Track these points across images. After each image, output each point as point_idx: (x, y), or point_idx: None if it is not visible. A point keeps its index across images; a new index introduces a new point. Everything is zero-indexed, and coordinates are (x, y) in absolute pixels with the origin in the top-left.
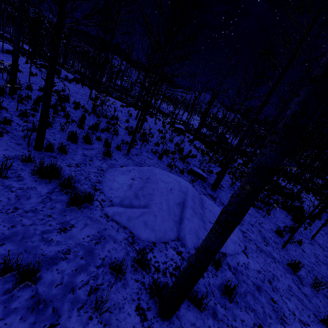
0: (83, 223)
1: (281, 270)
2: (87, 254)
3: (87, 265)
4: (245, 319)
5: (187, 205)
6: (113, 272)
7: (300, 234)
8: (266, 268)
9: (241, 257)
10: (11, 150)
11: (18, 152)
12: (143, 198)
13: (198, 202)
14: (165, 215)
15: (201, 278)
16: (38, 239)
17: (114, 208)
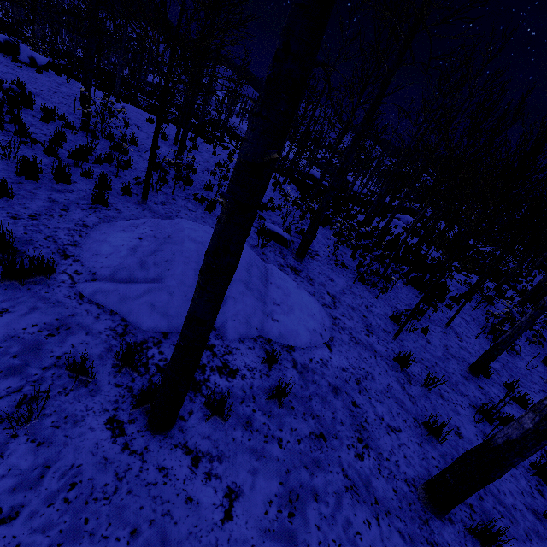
0: (28, 307)
1: (382, 366)
2: (27, 351)
3: (24, 366)
4: (298, 427)
5: (236, 278)
6: (74, 375)
7: (431, 321)
8: (359, 364)
9: (320, 351)
10: None
11: None
12: (153, 268)
13: (258, 274)
14: (191, 293)
15: (239, 379)
16: None
17: (95, 284)
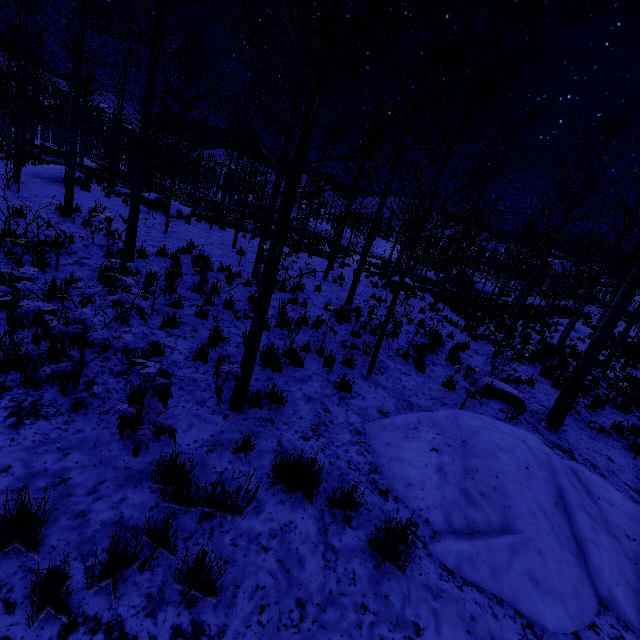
0: (428, 612)
1: None
2: None
3: None
4: None
5: (573, 503)
6: None
7: None
8: None
9: None
10: (199, 425)
11: (212, 427)
12: (486, 503)
13: (579, 486)
14: (554, 544)
15: None
16: None
17: (450, 546)
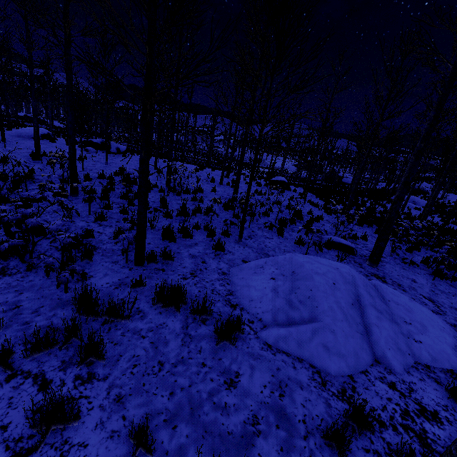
0: (247, 366)
1: None
2: (280, 418)
3: (290, 438)
4: None
5: (366, 303)
6: (328, 443)
7: None
8: None
9: None
10: (111, 274)
11: (120, 275)
12: (302, 306)
13: (375, 294)
14: (345, 327)
15: (447, 424)
16: (210, 407)
17: (272, 332)
